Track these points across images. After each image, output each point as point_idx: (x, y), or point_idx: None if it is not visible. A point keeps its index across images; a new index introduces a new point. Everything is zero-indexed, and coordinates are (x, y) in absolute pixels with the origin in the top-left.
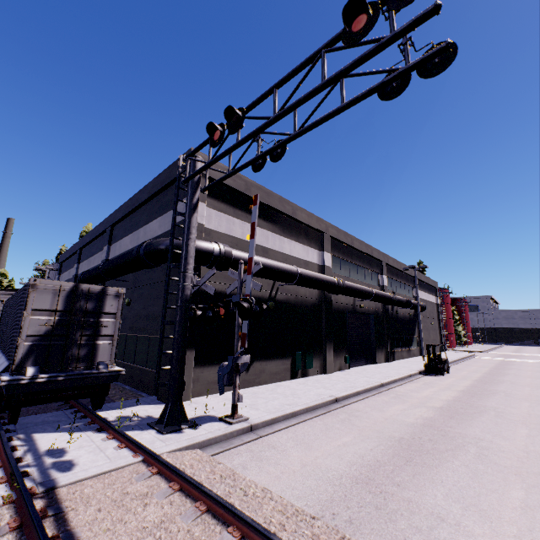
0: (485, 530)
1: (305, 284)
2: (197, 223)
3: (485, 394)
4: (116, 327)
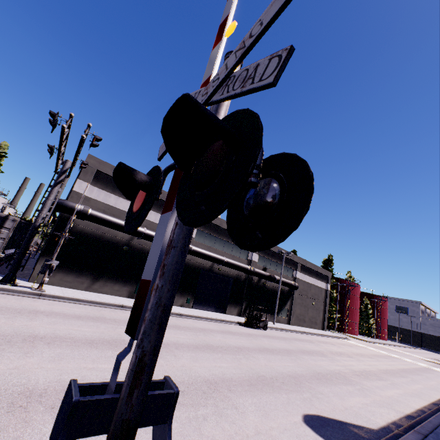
0: (38, 323)
1: (151, 241)
2: (56, 192)
3: (237, 335)
4: (8, 235)
